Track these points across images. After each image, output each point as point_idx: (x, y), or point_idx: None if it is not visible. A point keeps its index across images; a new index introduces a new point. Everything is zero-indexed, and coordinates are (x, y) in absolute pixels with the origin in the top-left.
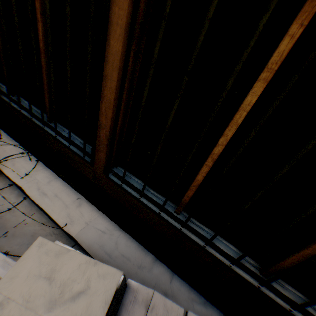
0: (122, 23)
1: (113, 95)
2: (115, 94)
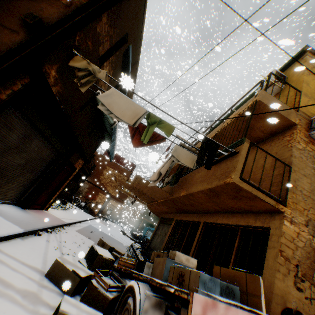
0: (196, 240)
1: (191, 254)
2: (192, 253)
